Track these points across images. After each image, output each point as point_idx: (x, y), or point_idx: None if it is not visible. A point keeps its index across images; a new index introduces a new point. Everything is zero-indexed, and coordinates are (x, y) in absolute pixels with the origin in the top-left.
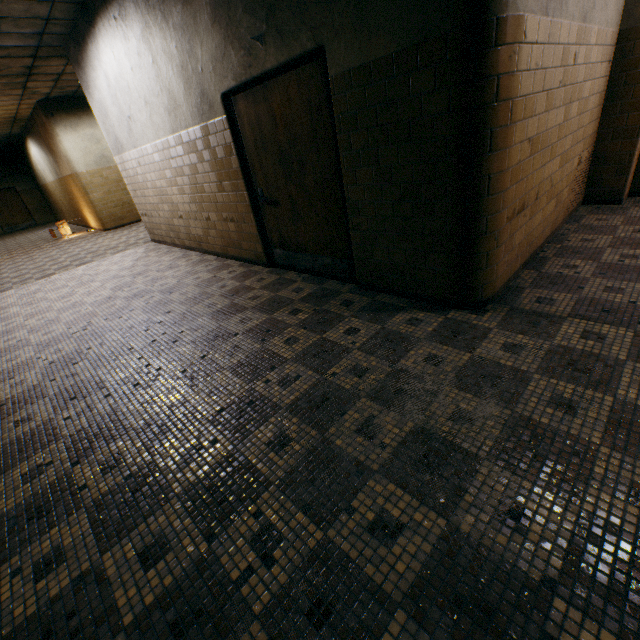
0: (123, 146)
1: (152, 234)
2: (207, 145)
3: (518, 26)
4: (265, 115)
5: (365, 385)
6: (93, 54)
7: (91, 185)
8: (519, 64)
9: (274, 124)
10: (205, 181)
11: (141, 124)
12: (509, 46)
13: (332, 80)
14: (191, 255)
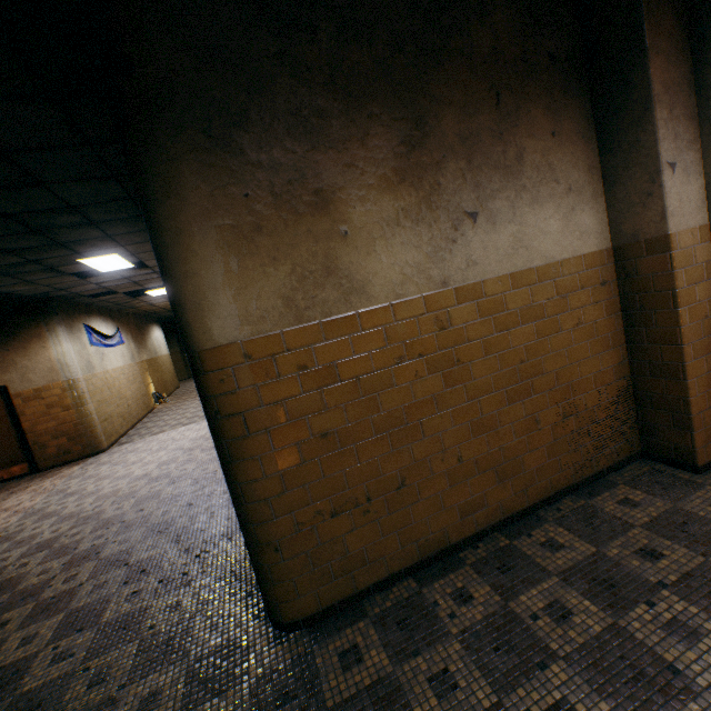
0: None
1: None
2: None
3: (225, 354)
4: None
5: (75, 704)
6: None
7: None
8: (246, 380)
9: None
10: None
11: None
12: (218, 371)
13: None
14: None
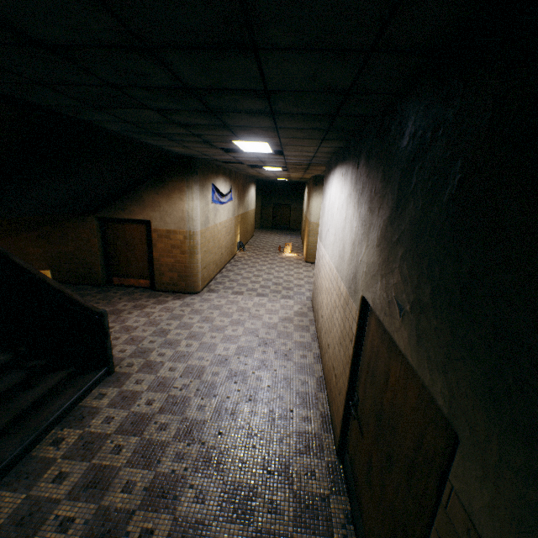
0: (321, 238)
1: (312, 298)
2: (344, 307)
3: None
4: (383, 360)
5: None
6: (330, 180)
7: (313, 231)
8: None
9: (385, 380)
10: (335, 323)
11: (329, 240)
12: None
13: (450, 488)
14: (311, 349)
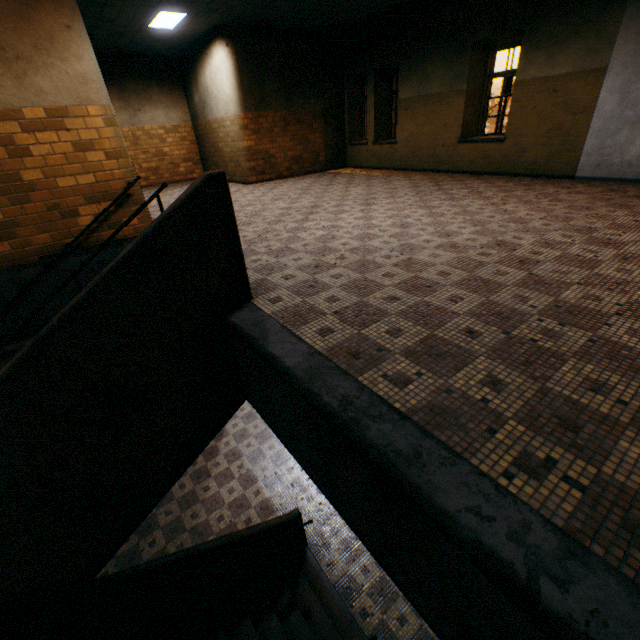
0: None
1: None
2: None
3: None
4: None
5: None
6: None
7: None
8: None
9: None
10: None
11: None
12: None
13: None
14: None
